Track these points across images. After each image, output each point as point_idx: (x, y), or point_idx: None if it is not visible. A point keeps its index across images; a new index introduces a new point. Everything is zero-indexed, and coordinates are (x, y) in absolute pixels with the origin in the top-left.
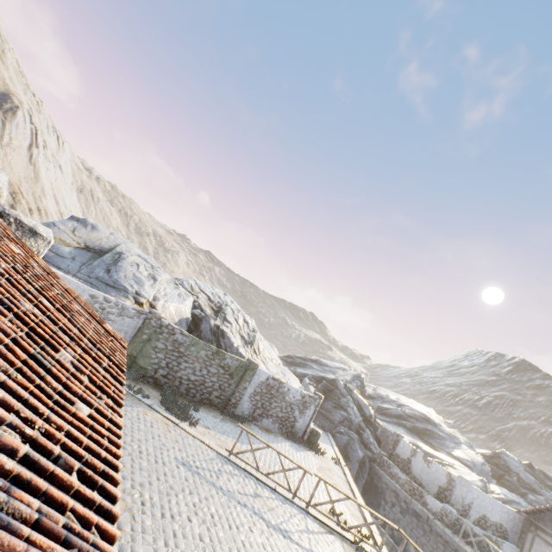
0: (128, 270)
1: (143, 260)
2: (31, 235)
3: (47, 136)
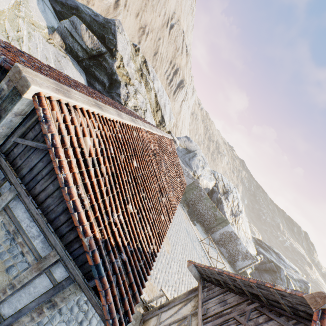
0: (195, 161)
1: (202, 158)
2: (174, 142)
3: (189, 95)
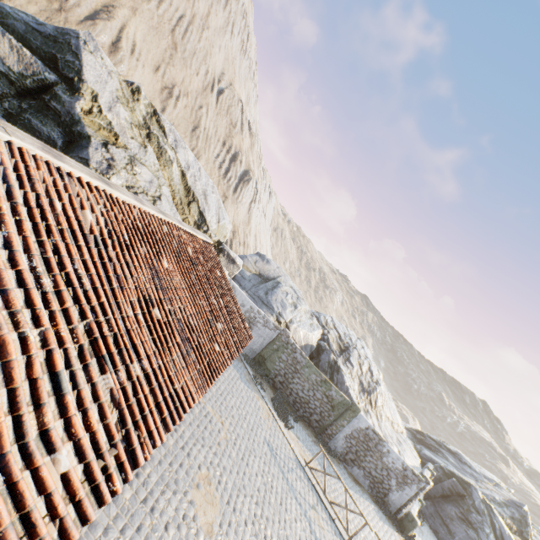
0: (278, 295)
1: (293, 290)
2: (232, 262)
3: (262, 194)
